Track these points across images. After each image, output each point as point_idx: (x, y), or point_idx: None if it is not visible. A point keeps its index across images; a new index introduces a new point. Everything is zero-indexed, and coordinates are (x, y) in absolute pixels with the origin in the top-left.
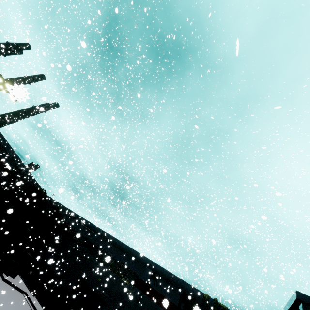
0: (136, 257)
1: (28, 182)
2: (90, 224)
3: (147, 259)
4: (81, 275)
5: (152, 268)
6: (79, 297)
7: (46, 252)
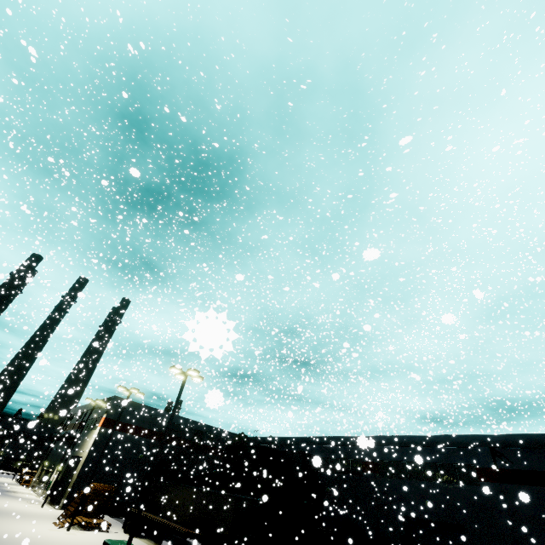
0: (449, 443)
1: (220, 439)
2: (344, 439)
3: (465, 437)
4: (399, 511)
5: (484, 444)
6: (422, 539)
7: (324, 510)
